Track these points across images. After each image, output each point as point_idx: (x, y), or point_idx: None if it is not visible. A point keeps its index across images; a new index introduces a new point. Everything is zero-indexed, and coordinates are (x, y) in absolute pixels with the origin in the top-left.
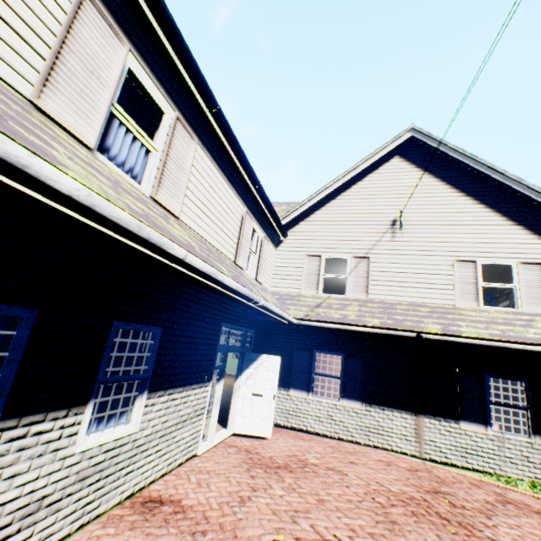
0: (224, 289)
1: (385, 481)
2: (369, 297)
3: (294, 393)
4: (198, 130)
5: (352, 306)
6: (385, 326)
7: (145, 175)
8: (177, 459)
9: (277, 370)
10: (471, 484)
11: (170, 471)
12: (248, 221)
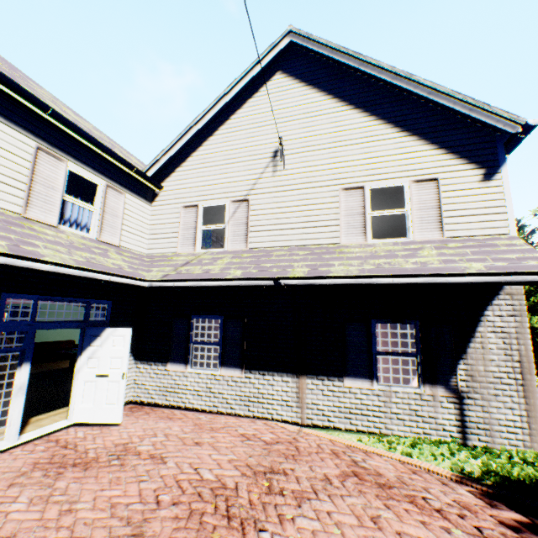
0: None
1: (212, 465)
2: (249, 246)
3: (172, 367)
4: None
5: (225, 259)
6: (244, 277)
7: None
8: None
9: (127, 344)
10: (330, 454)
11: None
12: (50, 162)
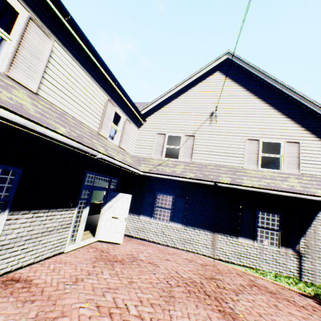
0: (55, 141)
1: (182, 271)
2: (192, 160)
3: (143, 218)
4: (57, 33)
5: (181, 165)
6: (196, 178)
7: (0, 57)
8: (44, 254)
9: (129, 203)
10: (237, 274)
11: (40, 261)
12: (111, 107)
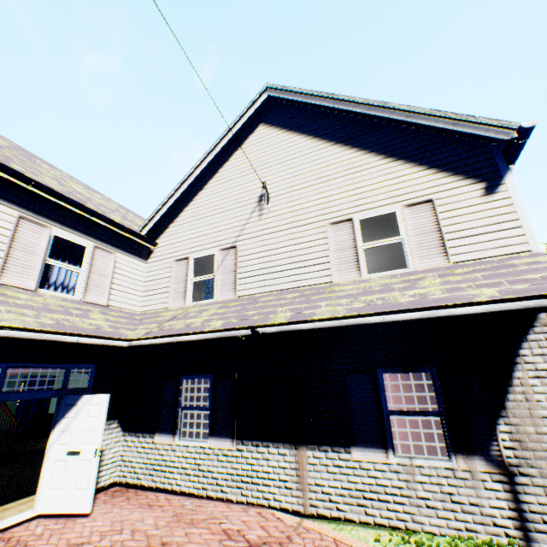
0: None
1: None
2: (238, 294)
3: (160, 439)
4: None
5: (210, 310)
6: (223, 328)
7: None
8: None
9: (102, 414)
10: None
11: None
12: (33, 229)
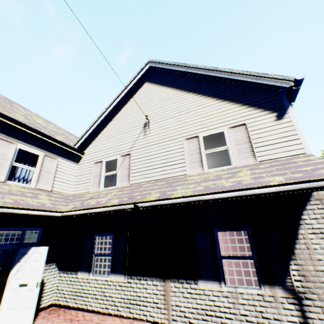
0: None
1: None
2: (131, 183)
3: (81, 275)
4: None
5: (113, 193)
6: (118, 204)
7: None
8: None
9: (43, 259)
10: None
11: None
12: (5, 145)
